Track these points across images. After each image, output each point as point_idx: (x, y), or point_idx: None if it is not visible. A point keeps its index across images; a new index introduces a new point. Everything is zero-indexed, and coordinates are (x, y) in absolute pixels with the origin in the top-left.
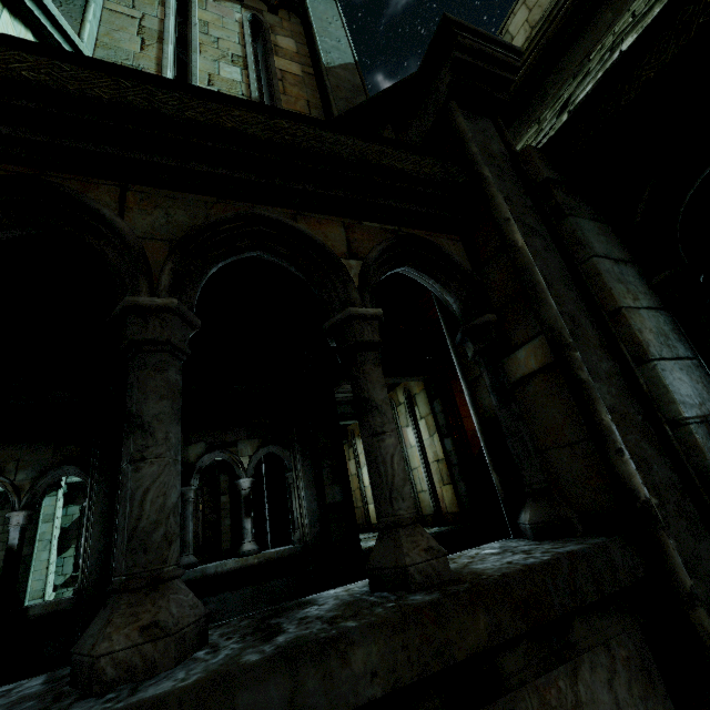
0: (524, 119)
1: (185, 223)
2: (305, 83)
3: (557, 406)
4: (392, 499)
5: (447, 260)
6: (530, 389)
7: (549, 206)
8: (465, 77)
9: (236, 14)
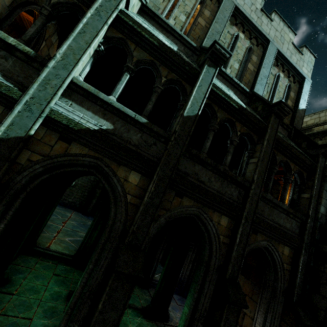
0: None
1: (280, 159)
2: None
3: (306, 202)
4: (284, 199)
5: (303, 176)
6: (303, 199)
7: (323, 179)
8: (326, 152)
9: (286, 83)
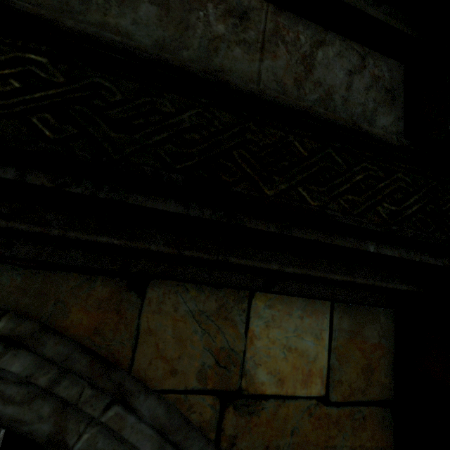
0: None
1: None
2: None
3: None
4: None
5: None
6: None
7: None
8: None
9: None
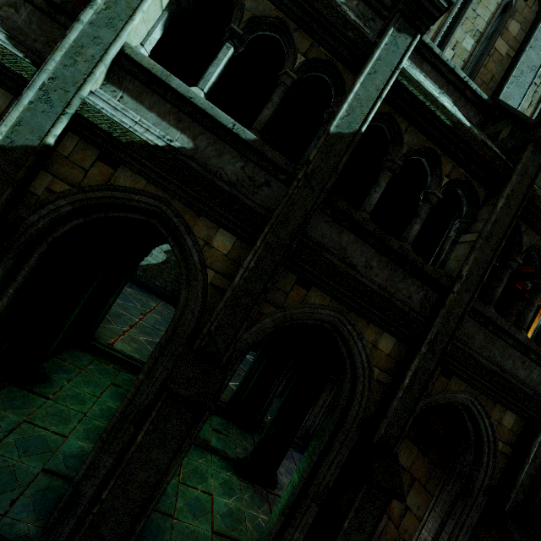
0: None
1: (531, 243)
2: None
3: None
4: (524, 323)
5: None
6: None
7: None
8: None
9: None
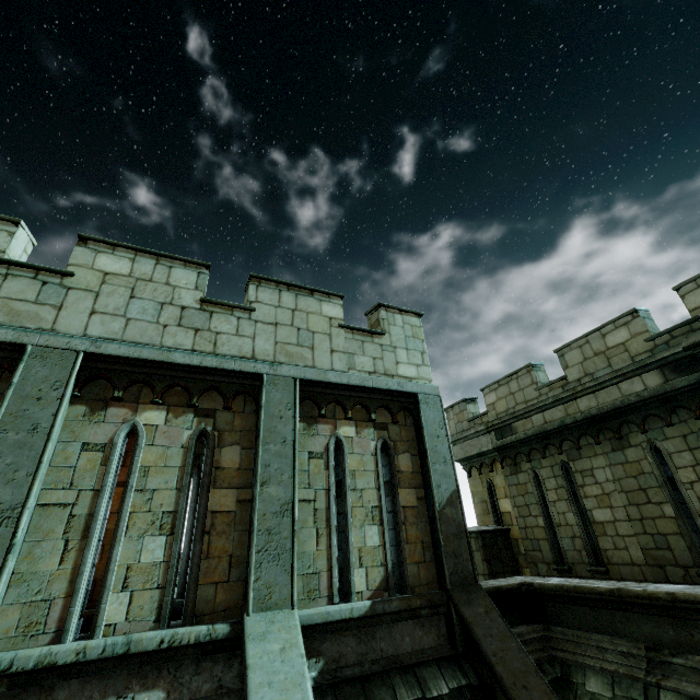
0: (593, 614)
1: None
2: (420, 515)
3: None
4: None
5: None
6: None
7: None
8: None
9: (371, 444)
